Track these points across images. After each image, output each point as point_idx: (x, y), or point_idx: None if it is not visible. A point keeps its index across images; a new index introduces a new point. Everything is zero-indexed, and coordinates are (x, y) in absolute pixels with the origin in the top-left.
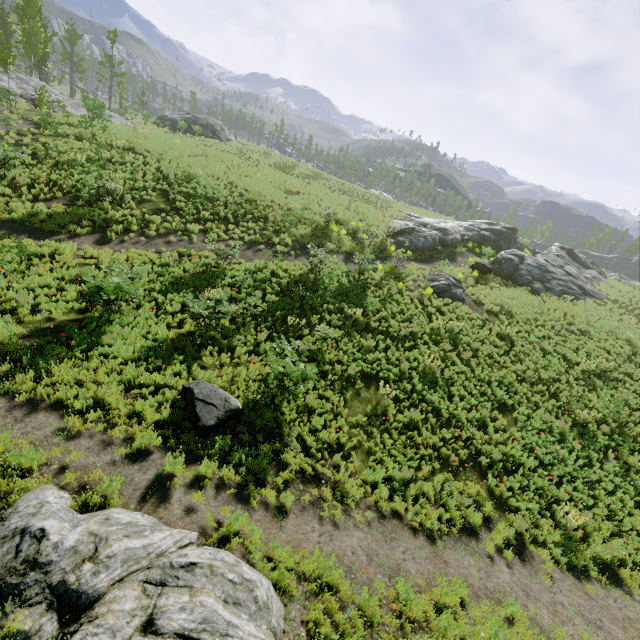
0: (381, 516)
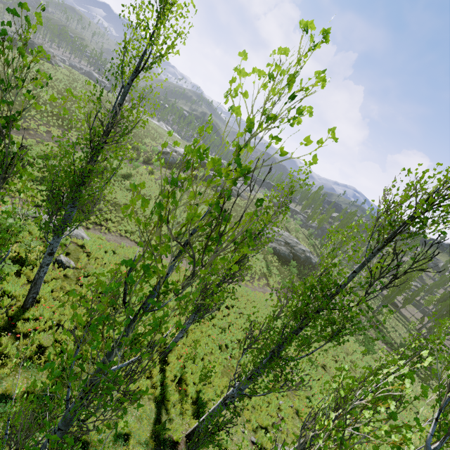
0: (121, 236)
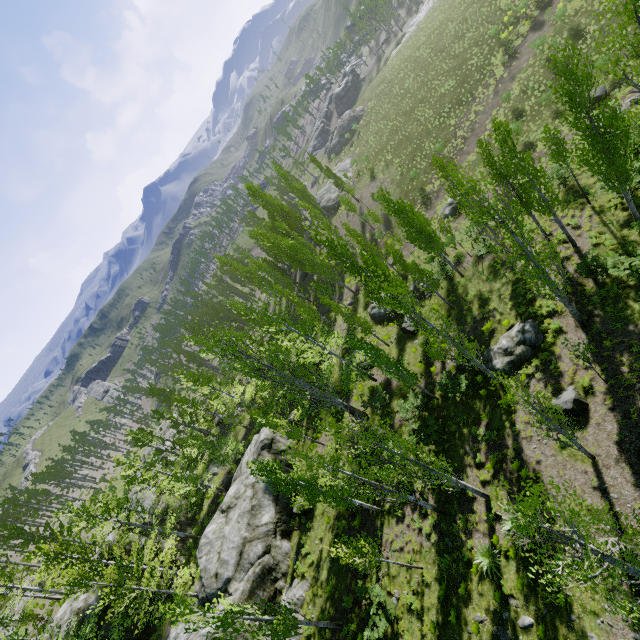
0: None
